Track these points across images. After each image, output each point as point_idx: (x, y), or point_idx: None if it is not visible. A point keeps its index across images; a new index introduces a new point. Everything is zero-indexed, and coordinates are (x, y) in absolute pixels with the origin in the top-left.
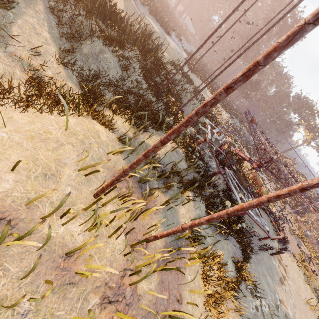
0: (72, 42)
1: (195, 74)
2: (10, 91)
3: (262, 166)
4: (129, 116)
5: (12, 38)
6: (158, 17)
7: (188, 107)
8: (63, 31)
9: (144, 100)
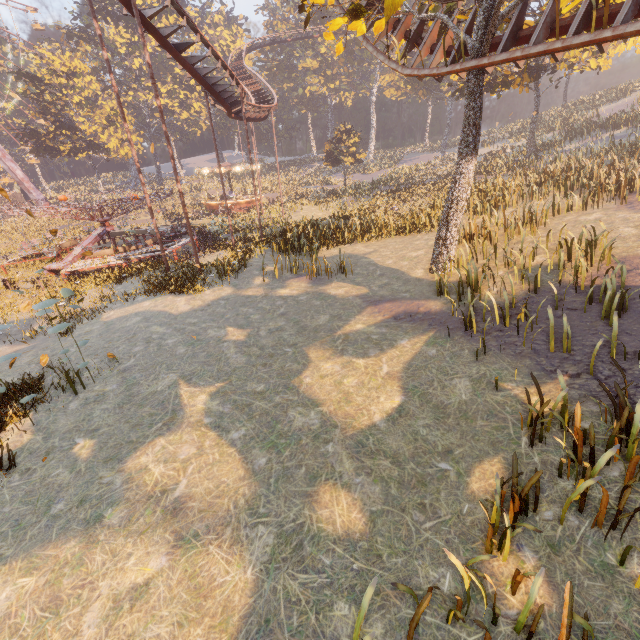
0: None
1: None
2: None
3: (107, 221)
4: None
5: None
6: None
7: None
8: None
9: None
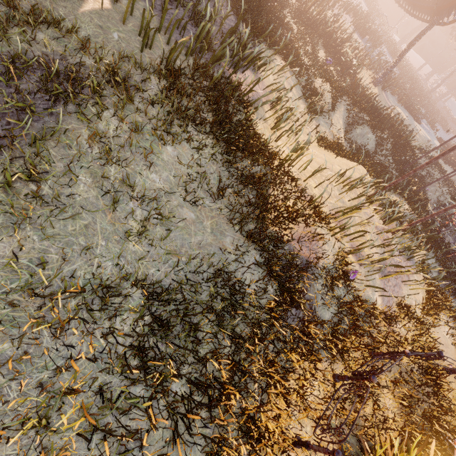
0: (350, 127)
1: (449, 165)
2: (332, 147)
3: None
4: (376, 178)
5: (332, 125)
6: (407, 105)
7: (432, 194)
8: (347, 121)
9: (387, 172)
